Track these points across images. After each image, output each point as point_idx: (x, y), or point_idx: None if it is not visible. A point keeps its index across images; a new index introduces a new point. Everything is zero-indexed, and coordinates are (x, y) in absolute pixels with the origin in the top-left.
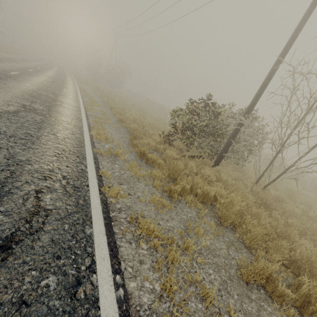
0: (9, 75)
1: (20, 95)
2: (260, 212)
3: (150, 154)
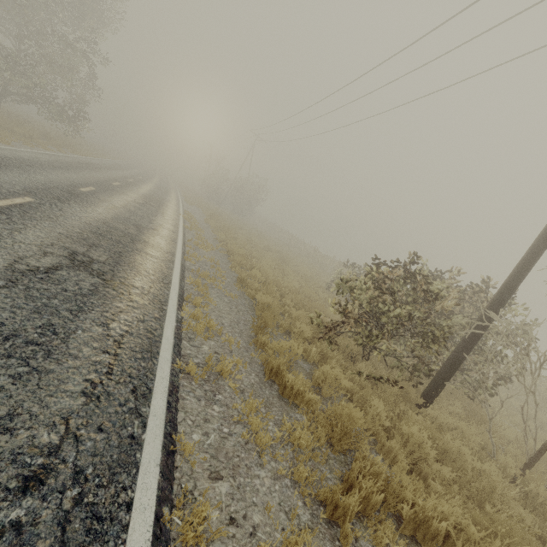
0: (77, 193)
1: (76, 232)
2: None
3: (291, 377)
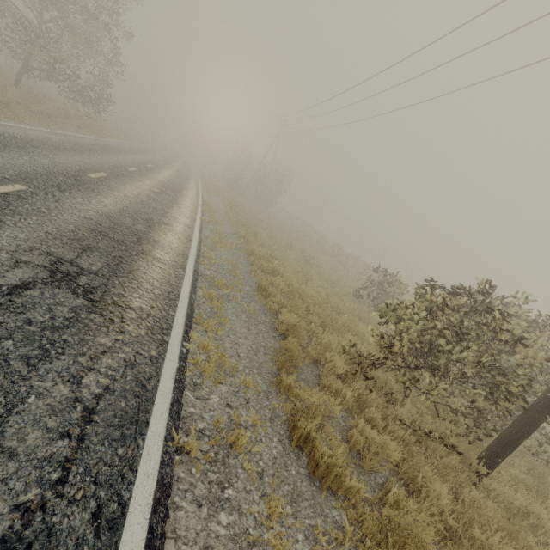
0: (83, 180)
1: (70, 231)
2: None
3: (327, 451)
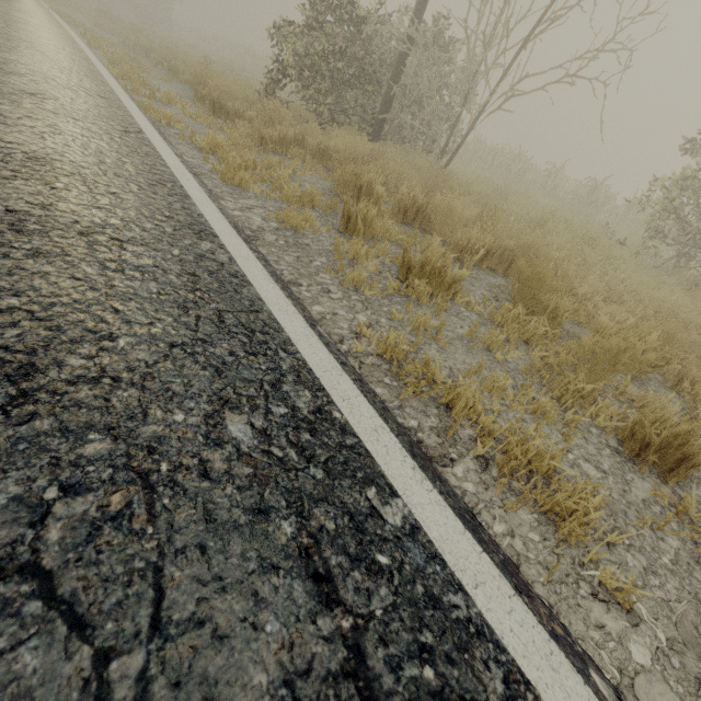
0: None
1: None
2: (407, 172)
3: (232, 104)
